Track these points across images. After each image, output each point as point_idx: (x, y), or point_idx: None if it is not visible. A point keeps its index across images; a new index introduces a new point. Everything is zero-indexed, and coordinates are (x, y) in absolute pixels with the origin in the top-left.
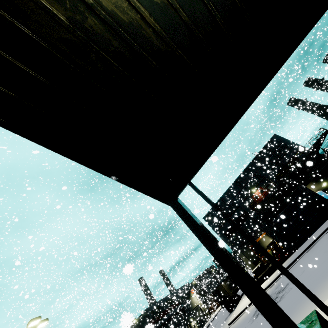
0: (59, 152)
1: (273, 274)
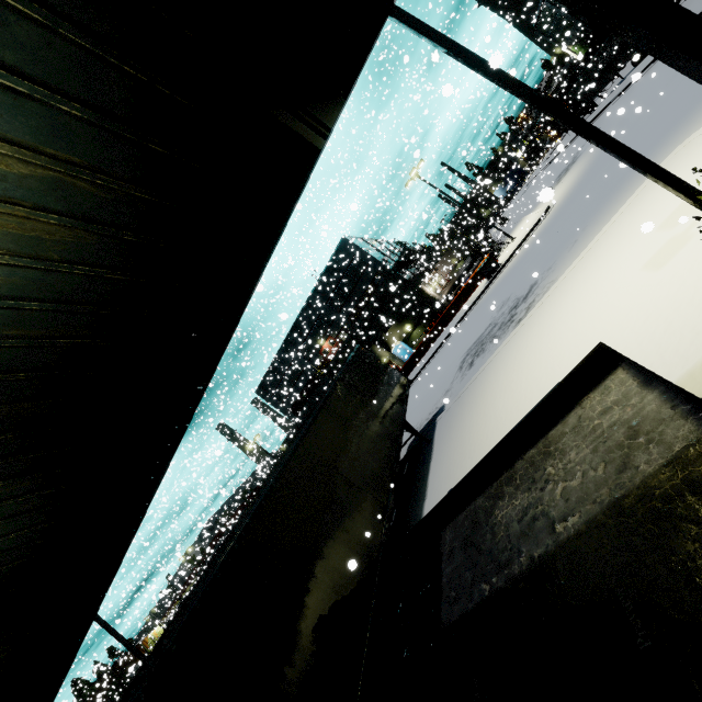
0: None
1: None
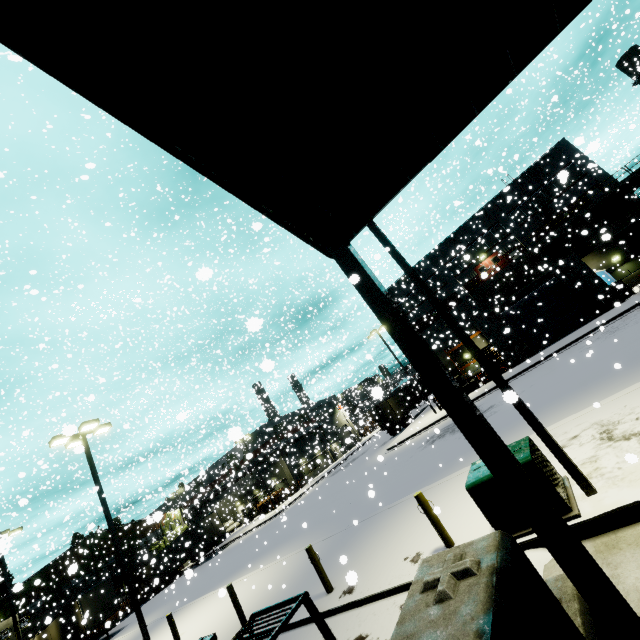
0: (94, 99)
1: (473, 394)
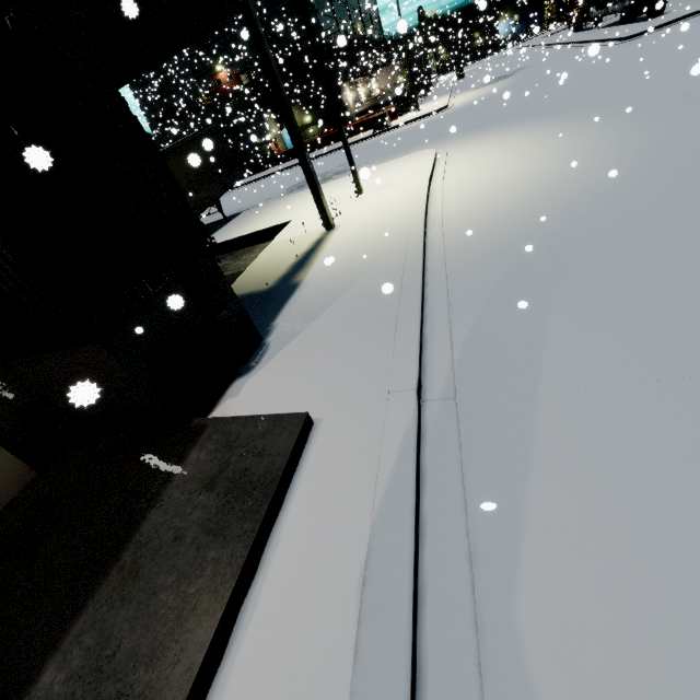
0: None
1: None
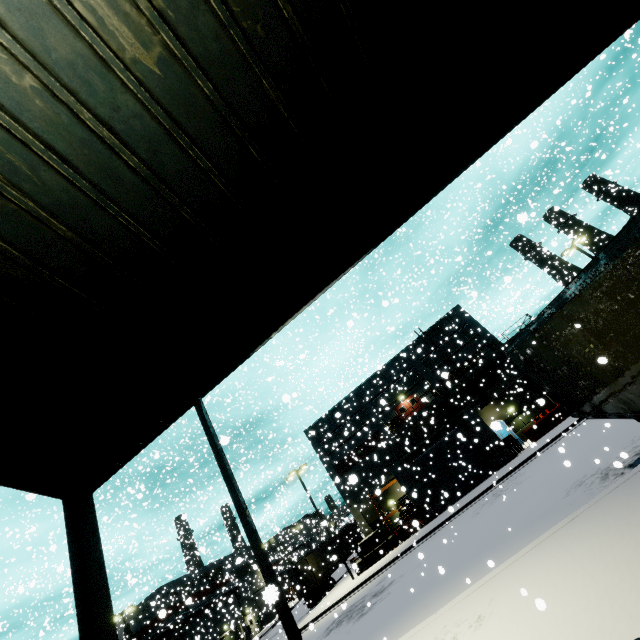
0: None
1: (389, 555)
